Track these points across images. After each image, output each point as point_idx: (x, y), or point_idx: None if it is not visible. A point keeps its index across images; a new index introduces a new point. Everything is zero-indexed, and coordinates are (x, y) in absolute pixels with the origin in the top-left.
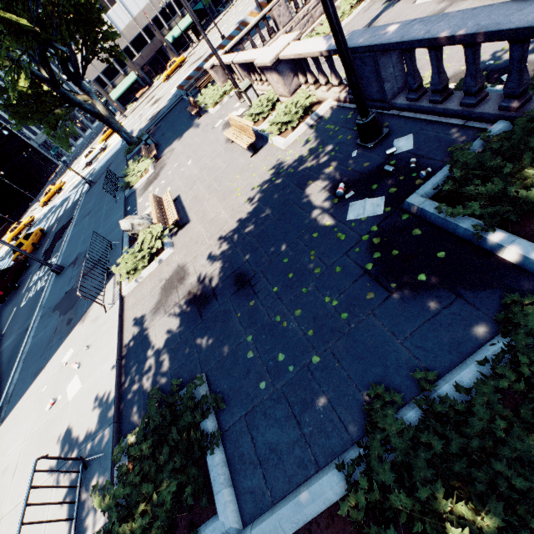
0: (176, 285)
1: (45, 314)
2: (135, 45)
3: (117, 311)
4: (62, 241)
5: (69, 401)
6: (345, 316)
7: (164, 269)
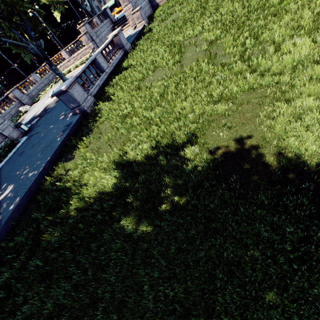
0: None
1: None
2: None
3: None
4: None
5: None
6: None
7: None
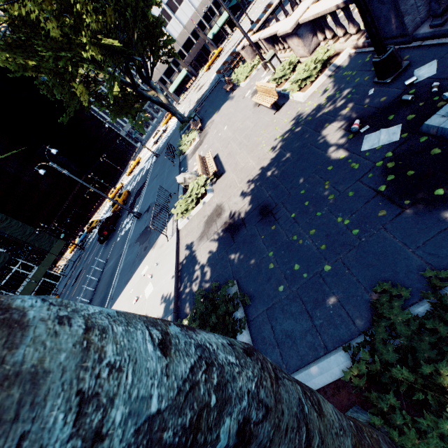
0: (215, 219)
1: (131, 244)
2: (185, 47)
3: (175, 240)
4: (140, 197)
5: (146, 299)
6: (355, 232)
7: (207, 208)
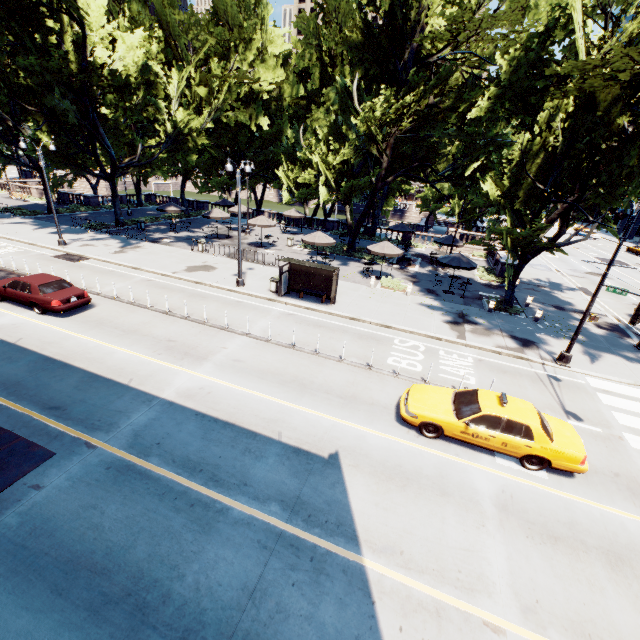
0: None
1: None
2: None
3: None
4: None
5: None
6: None
7: None
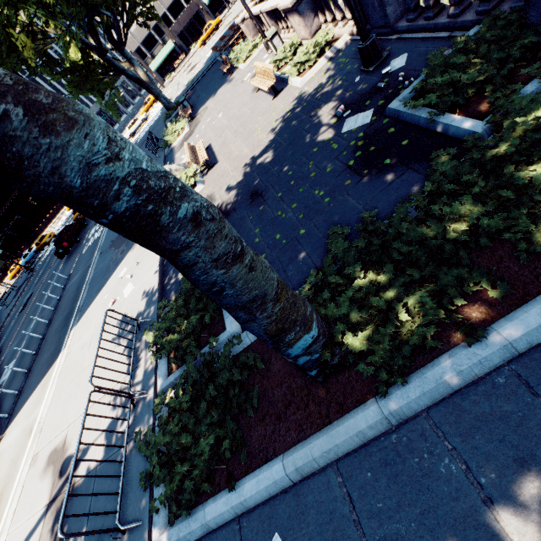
0: None
1: (103, 252)
2: (172, 11)
3: None
4: None
5: (125, 298)
6: (327, 200)
7: None
